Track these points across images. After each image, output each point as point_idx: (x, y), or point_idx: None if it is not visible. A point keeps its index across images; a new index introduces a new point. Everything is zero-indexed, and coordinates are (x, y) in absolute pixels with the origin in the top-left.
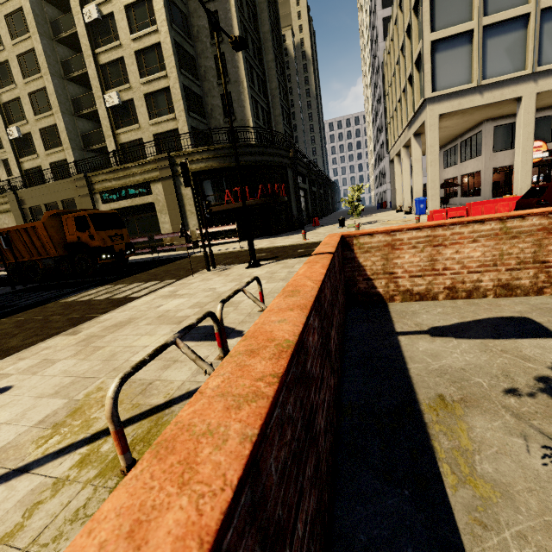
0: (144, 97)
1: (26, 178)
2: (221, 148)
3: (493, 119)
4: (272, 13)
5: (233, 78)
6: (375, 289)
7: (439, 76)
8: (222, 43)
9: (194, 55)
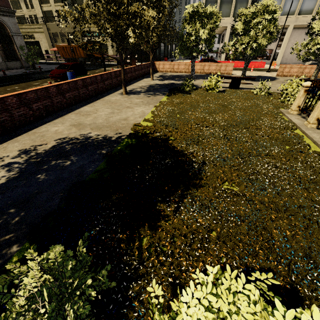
0: None
1: (44, 15)
2: None
3: None
4: None
5: None
6: (157, 70)
7: None
8: None
9: None
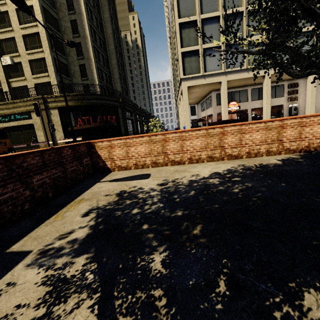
0: (28, 61)
1: None
2: (76, 95)
3: (215, 90)
4: (113, 23)
5: (86, 56)
6: (107, 166)
7: (186, 68)
8: (79, 37)
9: (62, 41)
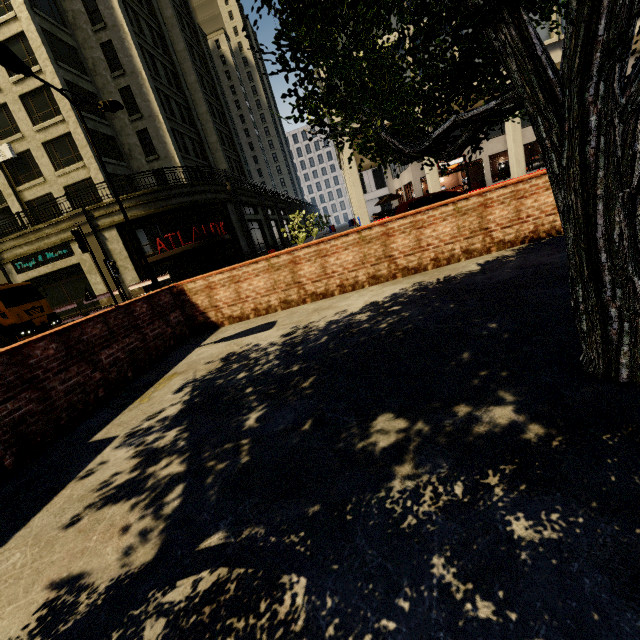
0: (43, 146)
1: None
2: (142, 195)
3: None
4: (186, 26)
5: (146, 112)
6: (210, 319)
7: None
8: (124, 76)
9: (95, 92)
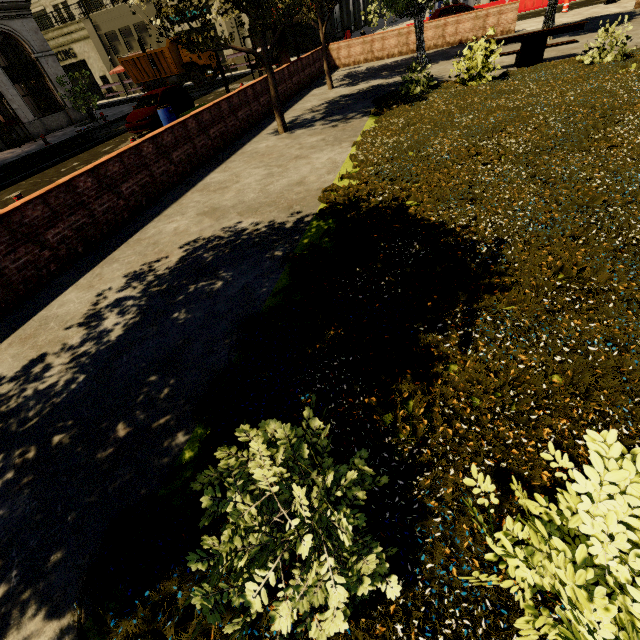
0: None
1: None
2: None
3: None
4: None
5: None
6: (336, 64)
7: None
8: None
9: None
